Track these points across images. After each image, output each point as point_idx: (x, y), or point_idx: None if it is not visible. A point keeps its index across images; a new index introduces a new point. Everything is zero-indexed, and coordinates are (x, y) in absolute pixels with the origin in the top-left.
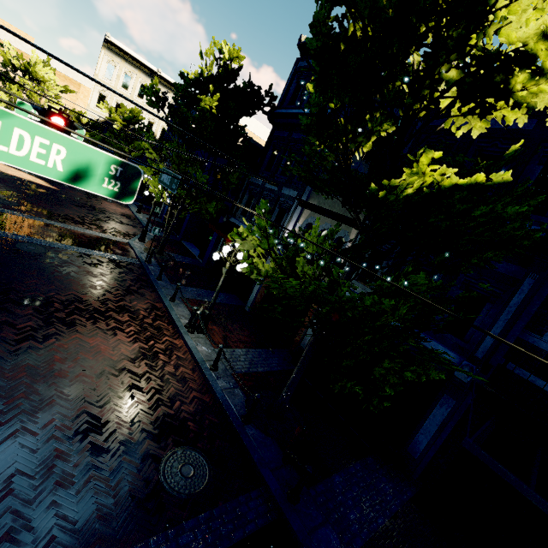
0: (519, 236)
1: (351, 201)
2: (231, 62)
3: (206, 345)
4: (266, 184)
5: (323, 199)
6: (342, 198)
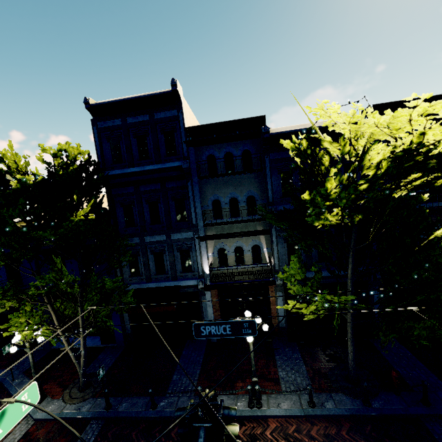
0: (438, 228)
1: (315, 237)
2: (74, 160)
3: (278, 398)
4: (146, 239)
5: (219, 227)
6: (314, 239)
